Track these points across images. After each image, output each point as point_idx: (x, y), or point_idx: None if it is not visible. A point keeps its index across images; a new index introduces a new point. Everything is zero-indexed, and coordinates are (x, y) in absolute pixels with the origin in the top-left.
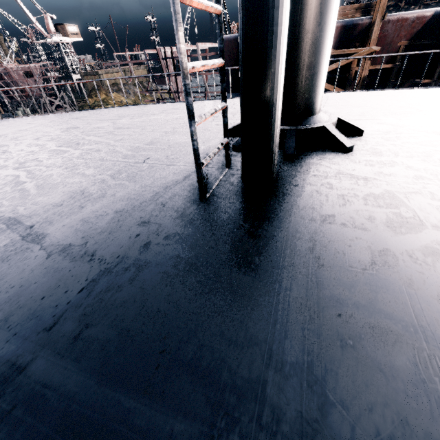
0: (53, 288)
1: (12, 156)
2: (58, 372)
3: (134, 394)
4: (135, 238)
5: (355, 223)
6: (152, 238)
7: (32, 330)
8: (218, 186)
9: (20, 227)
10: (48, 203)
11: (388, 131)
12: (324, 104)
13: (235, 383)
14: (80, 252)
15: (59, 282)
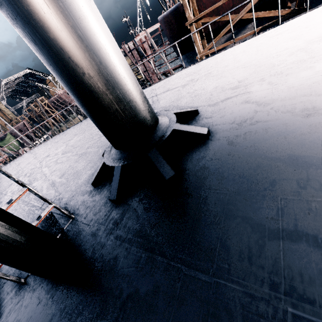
0: None
1: (4, 199)
2: None
3: None
4: None
5: None
6: None
7: None
8: None
9: None
10: None
11: (243, 121)
12: (213, 73)
13: None
14: None
15: None
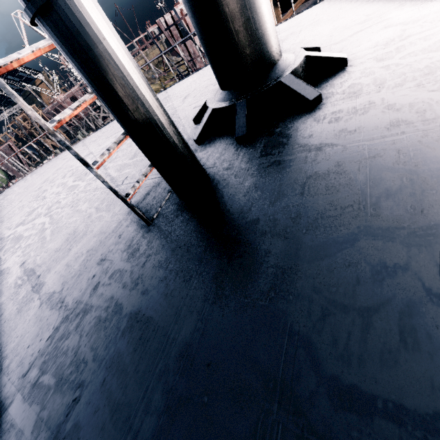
0: (35, 337)
1: (46, 202)
2: (20, 413)
3: (49, 438)
4: (91, 279)
5: (275, 229)
6: (102, 278)
7: (17, 376)
8: (167, 201)
9: (34, 278)
10: (53, 250)
11: (389, 41)
12: (323, 19)
13: (106, 437)
14: (57, 299)
15: (39, 331)
